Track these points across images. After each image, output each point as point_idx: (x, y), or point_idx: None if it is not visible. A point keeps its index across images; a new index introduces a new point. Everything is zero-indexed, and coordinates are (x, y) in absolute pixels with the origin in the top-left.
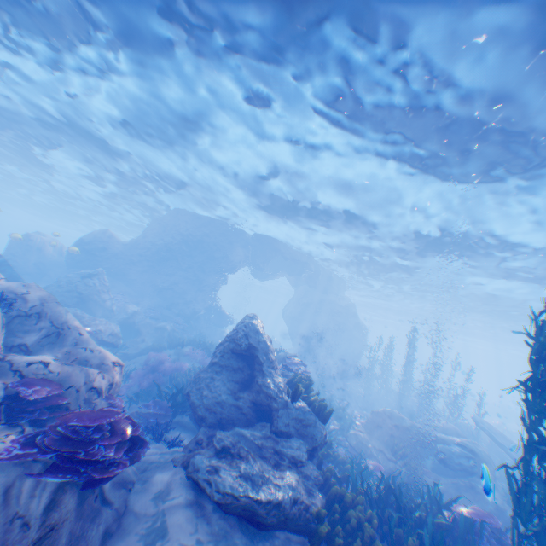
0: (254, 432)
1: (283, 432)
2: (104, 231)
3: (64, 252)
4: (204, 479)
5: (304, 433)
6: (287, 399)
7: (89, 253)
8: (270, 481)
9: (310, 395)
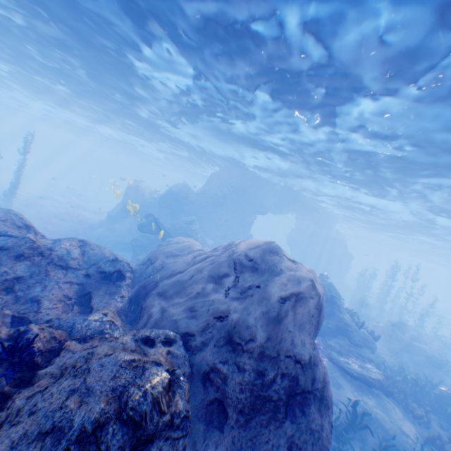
0: (344, 344)
1: (358, 345)
2: (184, 185)
3: (152, 195)
4: (345, 366)
5: (367, 346)
6: (357, 328)
7: (176, 200)
8: (370, 370)
9: (358, 322)
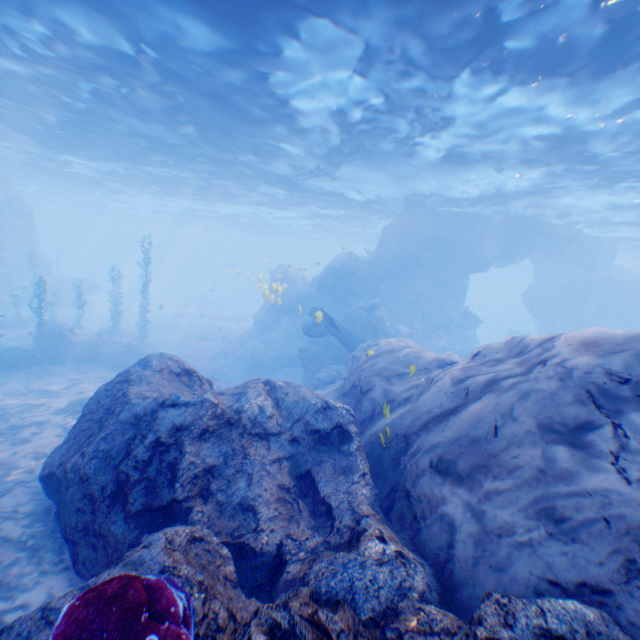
0: None
1: None
2: (349, 255)
3: (305, 280)
4: None
5: None
6: None
7: (341, 281)
8: None
9: None
